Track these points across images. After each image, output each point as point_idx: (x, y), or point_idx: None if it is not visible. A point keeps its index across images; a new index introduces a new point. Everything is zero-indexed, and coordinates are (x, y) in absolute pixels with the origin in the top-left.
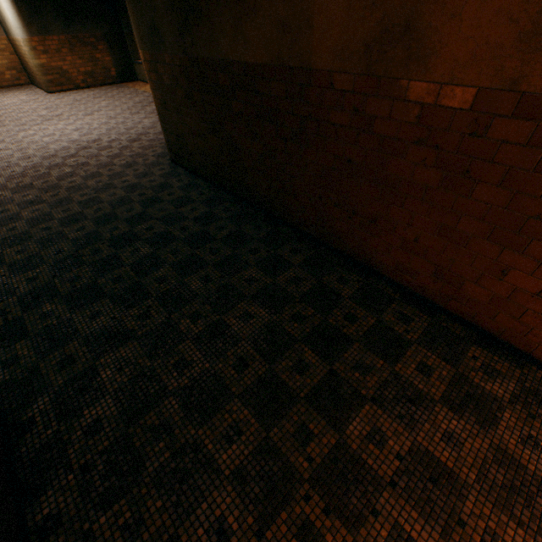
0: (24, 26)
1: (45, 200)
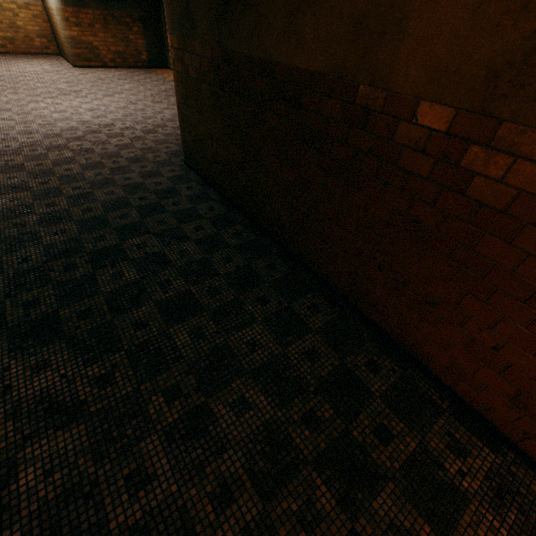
0: None
1: (31, 187)
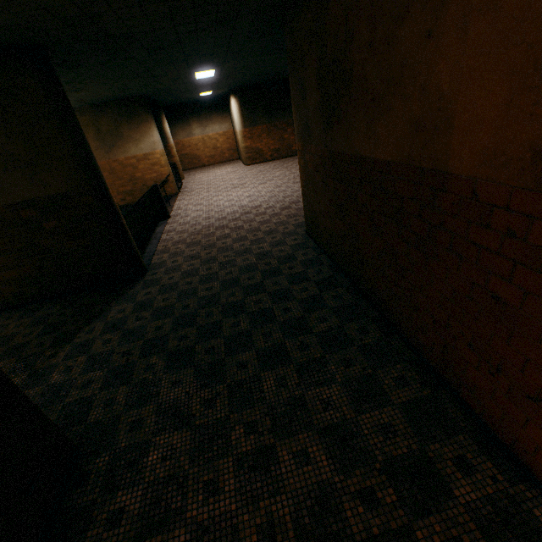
0: (242, 122)
1: (201, 256)
